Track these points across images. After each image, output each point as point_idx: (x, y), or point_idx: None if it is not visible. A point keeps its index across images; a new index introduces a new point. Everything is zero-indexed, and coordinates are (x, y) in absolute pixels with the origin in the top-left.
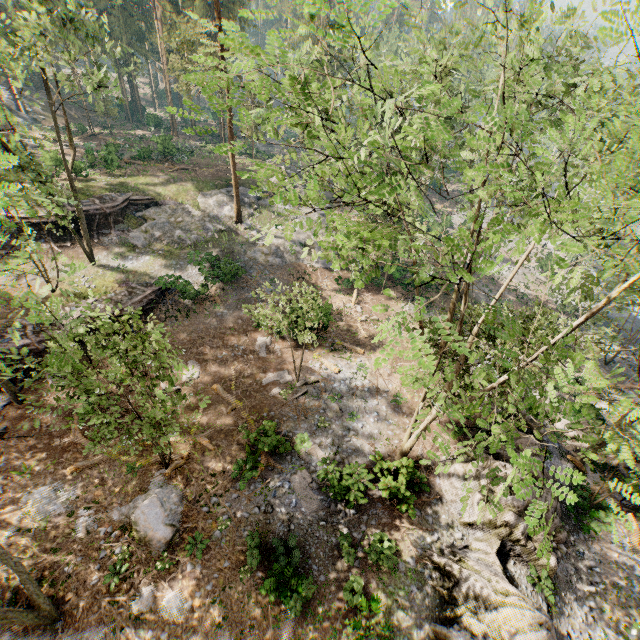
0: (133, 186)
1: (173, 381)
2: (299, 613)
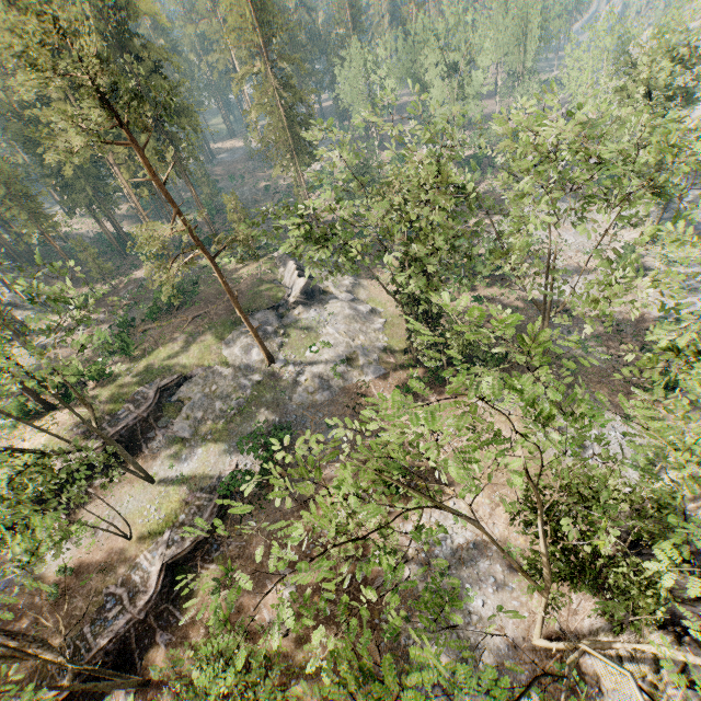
0: (157, 367)
1: None
2: None
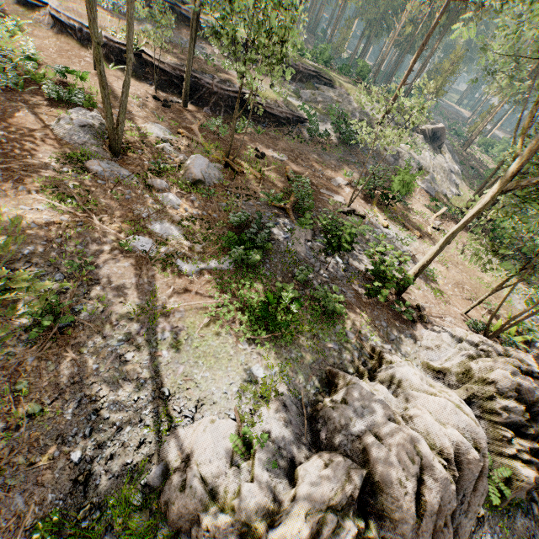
0: (325, 71)
1: (282, 44)
2: (236, 256)
